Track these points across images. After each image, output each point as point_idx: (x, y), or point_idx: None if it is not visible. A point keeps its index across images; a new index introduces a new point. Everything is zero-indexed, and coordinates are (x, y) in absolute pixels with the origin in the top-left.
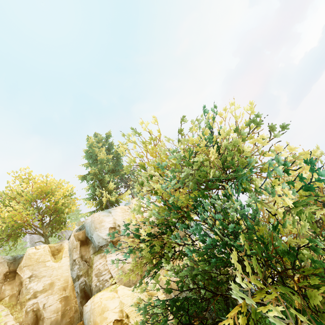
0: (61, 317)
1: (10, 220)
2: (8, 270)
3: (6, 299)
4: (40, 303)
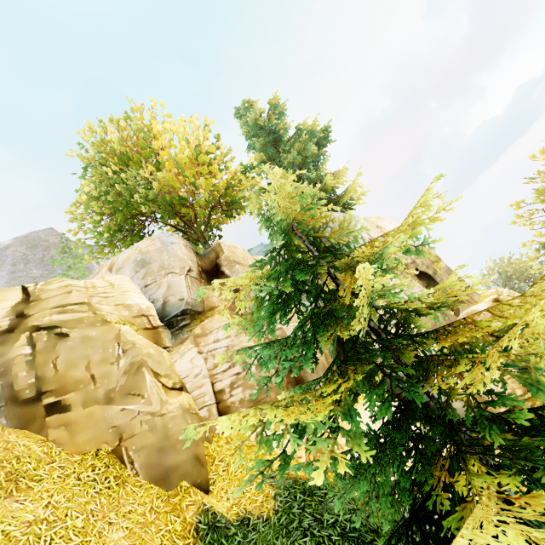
0: (326, 362)
1: (172, 178)
2: (200, 264)
3: (220, 309)
4: (287, 332)
